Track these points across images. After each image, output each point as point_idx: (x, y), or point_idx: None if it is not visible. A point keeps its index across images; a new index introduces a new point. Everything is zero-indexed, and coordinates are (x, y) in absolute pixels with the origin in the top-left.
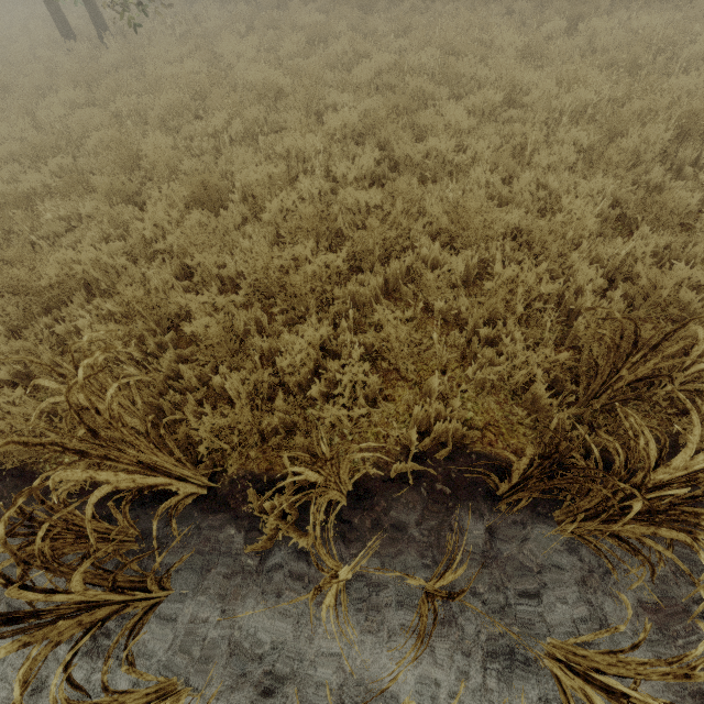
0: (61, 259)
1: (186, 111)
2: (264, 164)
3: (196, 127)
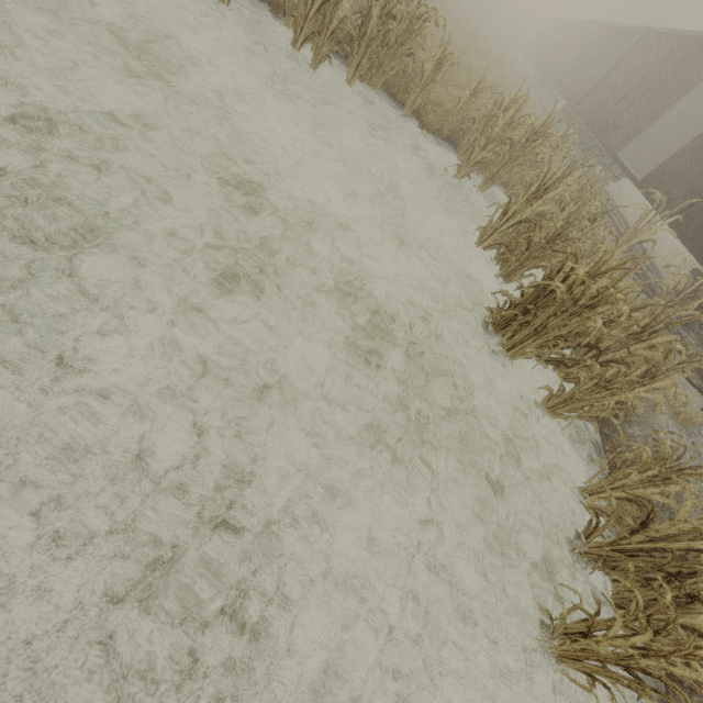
0: None
1: None
2: None
3: None
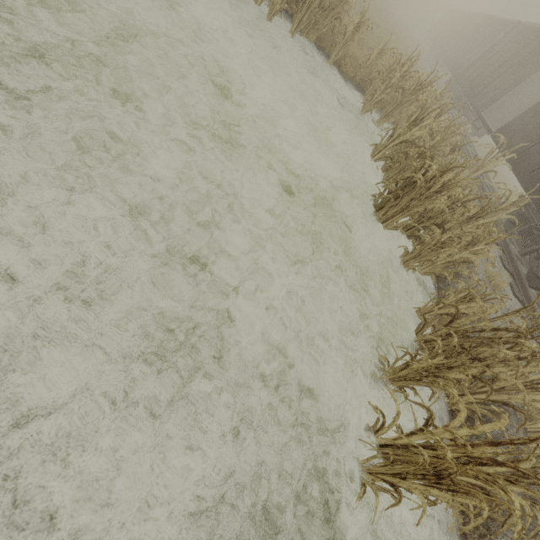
0: None
1: None
2: None
3: None
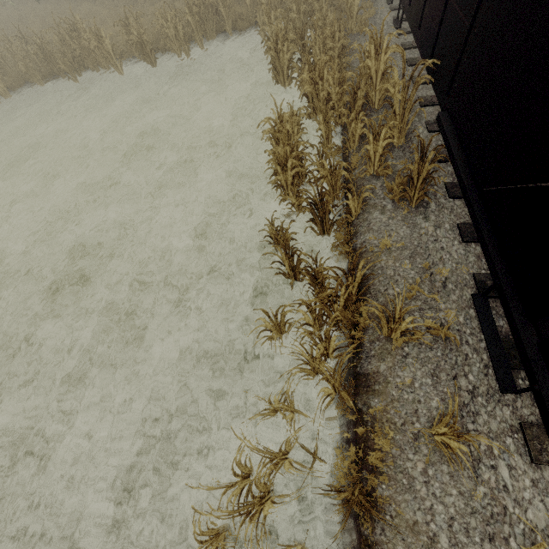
0: (110, 29)
1: (130, 3)
2: (156, 4)
3: (135, 6)
